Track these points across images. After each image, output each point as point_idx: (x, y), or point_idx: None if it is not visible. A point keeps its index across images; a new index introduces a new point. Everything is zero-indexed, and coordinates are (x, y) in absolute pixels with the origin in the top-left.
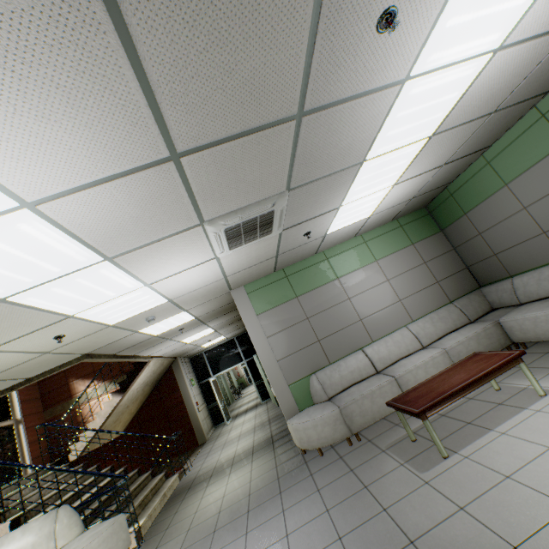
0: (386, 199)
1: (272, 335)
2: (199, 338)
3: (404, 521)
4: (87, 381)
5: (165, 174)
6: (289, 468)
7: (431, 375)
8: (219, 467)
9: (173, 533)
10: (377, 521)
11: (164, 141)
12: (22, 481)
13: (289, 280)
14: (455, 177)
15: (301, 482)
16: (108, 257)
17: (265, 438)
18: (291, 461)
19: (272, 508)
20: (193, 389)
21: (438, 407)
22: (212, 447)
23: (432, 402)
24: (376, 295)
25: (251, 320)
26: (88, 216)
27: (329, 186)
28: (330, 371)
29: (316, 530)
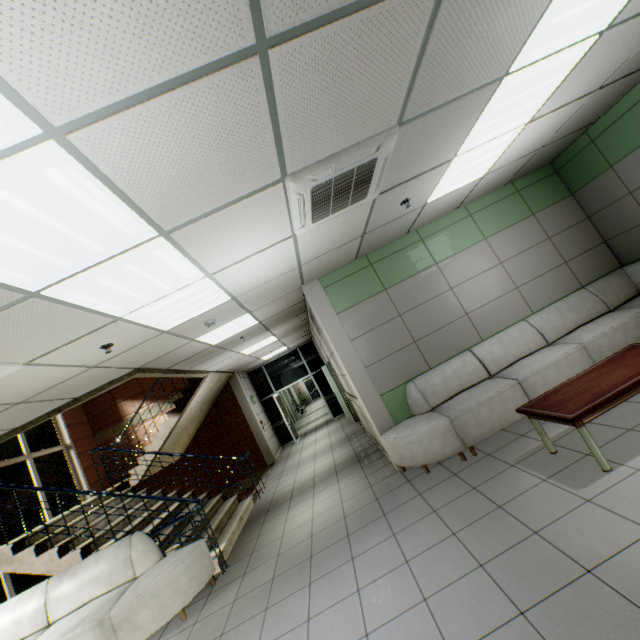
0: (510, 148)
1: (357, 338)
2: (260, 348)
3: (569, 547)
4: (136, 402)
5: (245, 82)
6: (388, 488)
7: (563, 376)
8: (298, 489)
9: (261, 559)
10: (529, 547)
11: (248, 10)
12: (85, 508)
13: (374, 268)
14: (601, 114)
15: (409, 503)
16: (163, 232)
17: (348, 456)
18: (388, 480)
19: (378, 531)
20: (255, 407)
21: (598, 411)
22: (284, 467)
23: (591, 405)
24: (485, 283)
25: (330, 320)
26: (138, 159)
27: (451, 120)
28: (431, 377)
29: (444, 556)
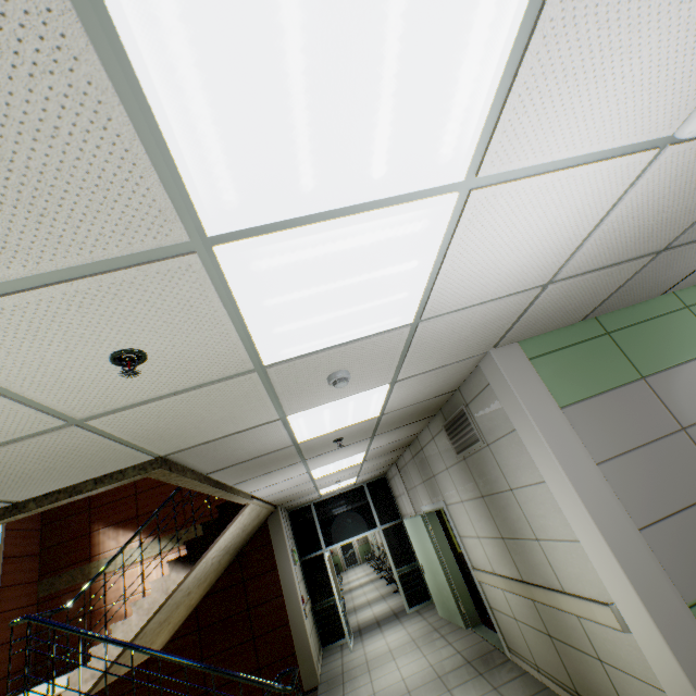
0: None
1: (606, 461)
2: (333, 472)
3: None
4: (121, 531)
5: None
6: None
7: None
8: None
9: None
10: None
11: None
12: None
13: (615, 340)
14: None
15: None
16: None
17: None
18: None
19: None
20: (295, 570)
21: None
22: None
23: None
24: None
25: (550, 418)
26: None
27: None
28: None
29: None
